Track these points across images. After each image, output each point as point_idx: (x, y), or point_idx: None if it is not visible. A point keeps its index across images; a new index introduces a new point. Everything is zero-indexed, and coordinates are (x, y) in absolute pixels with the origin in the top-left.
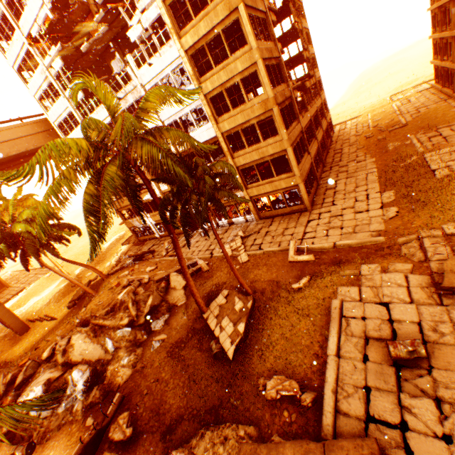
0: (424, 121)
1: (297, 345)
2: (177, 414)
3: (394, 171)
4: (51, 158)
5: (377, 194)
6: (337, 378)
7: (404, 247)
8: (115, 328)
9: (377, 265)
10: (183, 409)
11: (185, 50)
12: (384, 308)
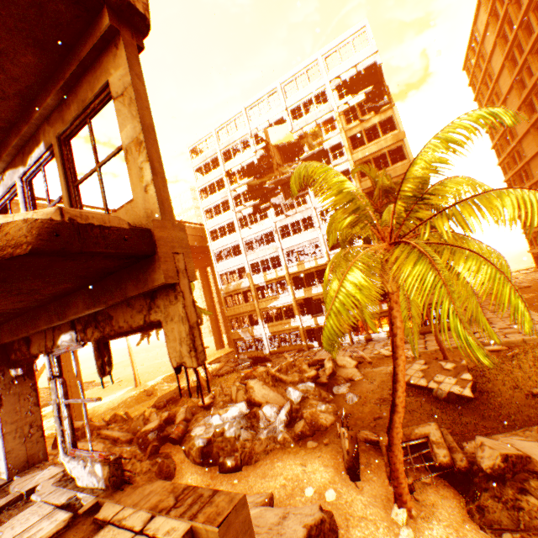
0: None
1: None
2: None
3: None
4: None
5: None
6: None
7: None
8: (294, 383)
9: None
10: None
11: (362, 189)
12: None
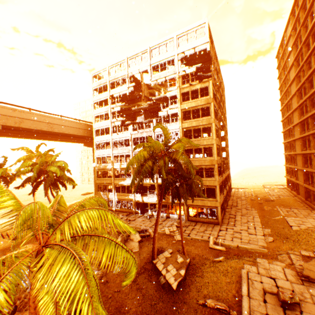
0: (283, 202)
1: (221, 288)
2: None
3: (269, 220)
4: (72, 142)
5: (260, 228)
6: (249, 307)
7: (279, 256)
8: None
9: (265, 259)
10: (139, 312)
11: (182, 127)
12: (272, 279)
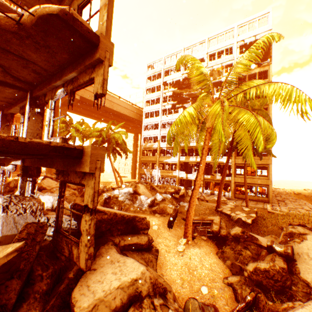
0: None
1: None
2: None
3: None
4: None
5: None
6: None
7: None
8: (161, 193)
9: None
10: None
11: None
12: None
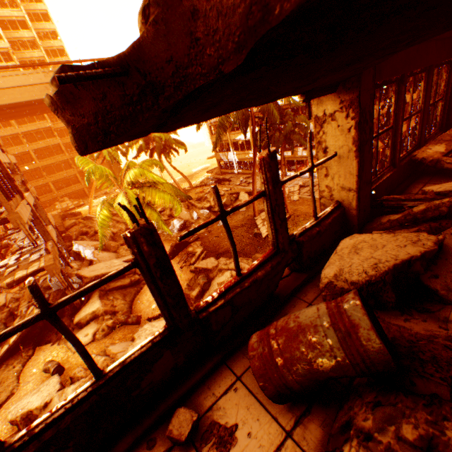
0: None
1: None
2: (225, 250)
3: None
4: None
5: None
6: None
7: None
8: (200, 209)
9: None
10: (229, 249)
11: None
12: None
